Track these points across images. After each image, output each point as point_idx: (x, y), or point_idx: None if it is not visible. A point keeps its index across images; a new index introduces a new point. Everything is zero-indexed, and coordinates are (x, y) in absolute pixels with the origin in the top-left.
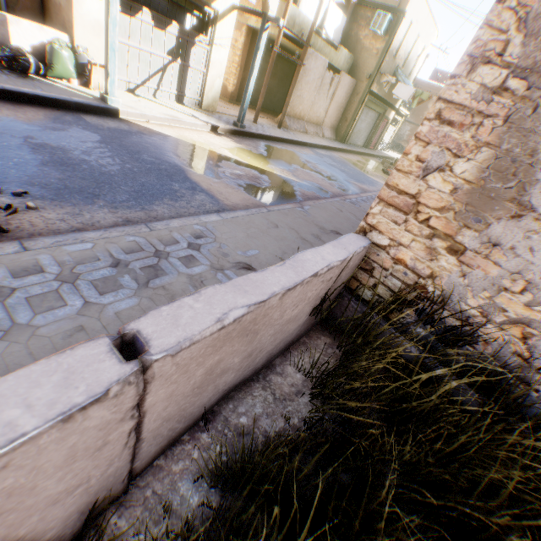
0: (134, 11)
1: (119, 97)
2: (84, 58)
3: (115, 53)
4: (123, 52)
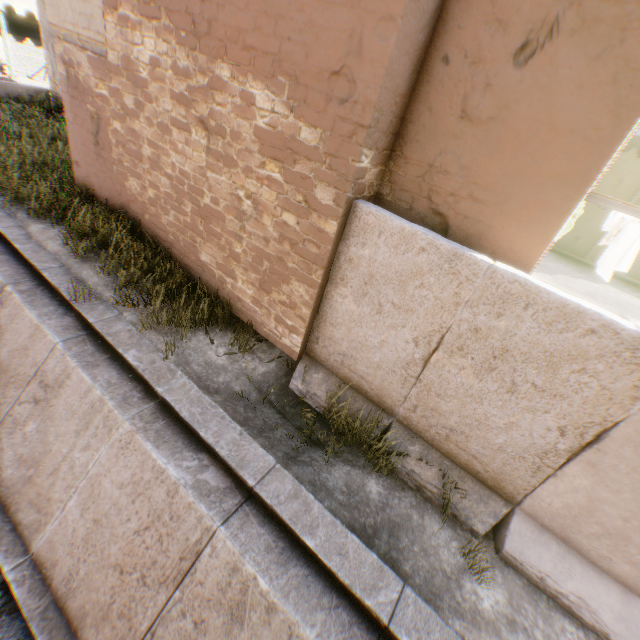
0: (24, 42)
1: (22, 80)
2: (3, 64)
3: (12, 60)
4: (23, 60)
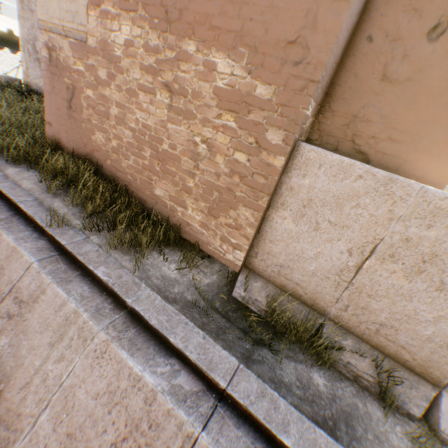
0: (3, 49)
1: None
2: None
3: None
4: (1, 62)
